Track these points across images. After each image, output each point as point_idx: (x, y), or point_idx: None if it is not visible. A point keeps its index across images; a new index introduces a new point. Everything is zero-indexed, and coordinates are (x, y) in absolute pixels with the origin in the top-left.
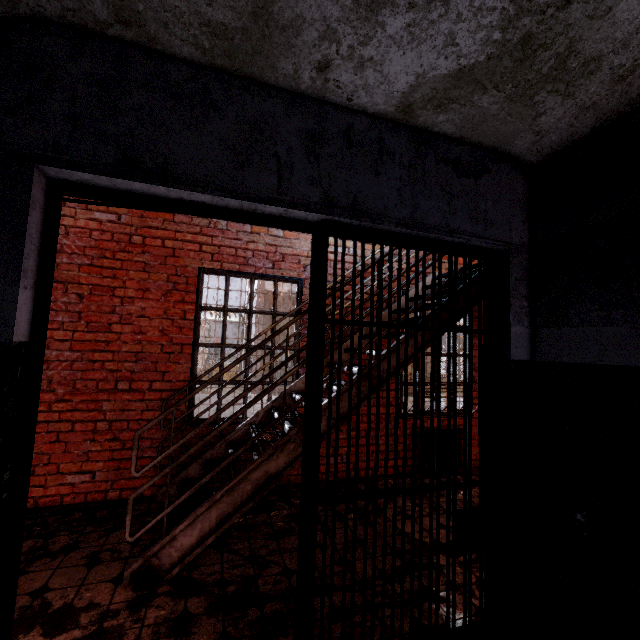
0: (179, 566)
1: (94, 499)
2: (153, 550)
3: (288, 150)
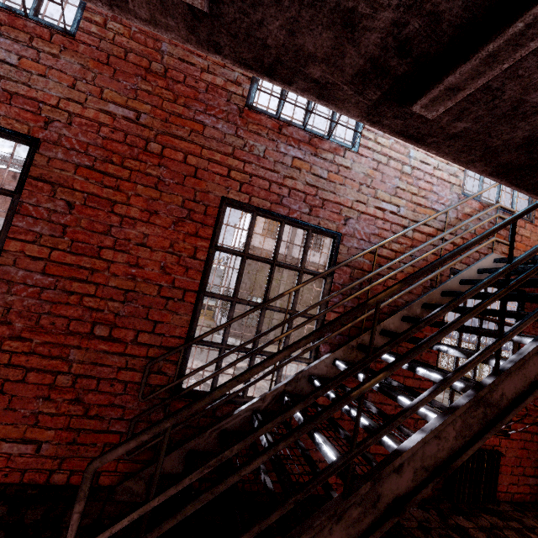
0: None
1: (33, 480)
2: None
3: None
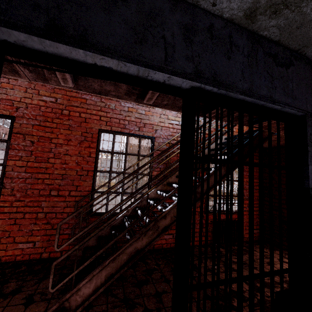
0: (81, 307)
1: (34, 258)
2: (65, 297)
3: (172, 35)
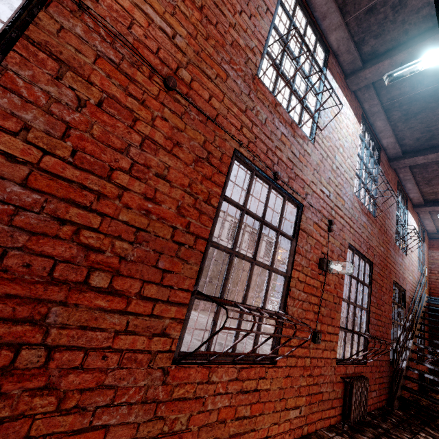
0: None
1: (375, 407)
2: None
3: None
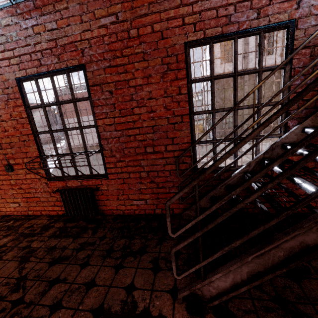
0: (218, 300)
1: (149, 213)
2: (196, 287)
3: None
